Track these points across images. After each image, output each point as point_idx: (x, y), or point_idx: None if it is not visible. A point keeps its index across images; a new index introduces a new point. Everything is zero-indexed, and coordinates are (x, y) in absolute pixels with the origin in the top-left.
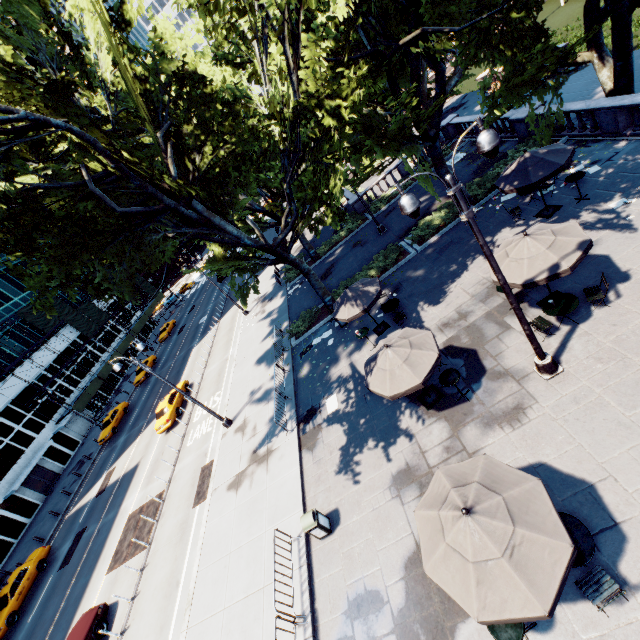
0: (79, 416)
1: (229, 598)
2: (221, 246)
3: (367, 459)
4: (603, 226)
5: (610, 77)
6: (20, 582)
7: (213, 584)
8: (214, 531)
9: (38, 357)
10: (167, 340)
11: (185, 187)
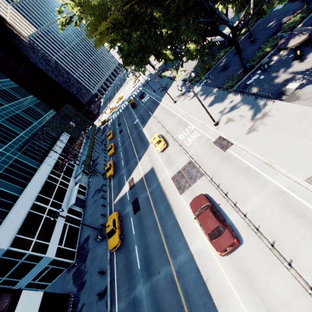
0: (81, 176)
1: (301, 147)
2: (195, 43)
3: None
4: None
5: None
6: (115, 224)
7: (281, 152)
8: (256, 145)
9: (55, 149)
10: (113, 138)
11: None
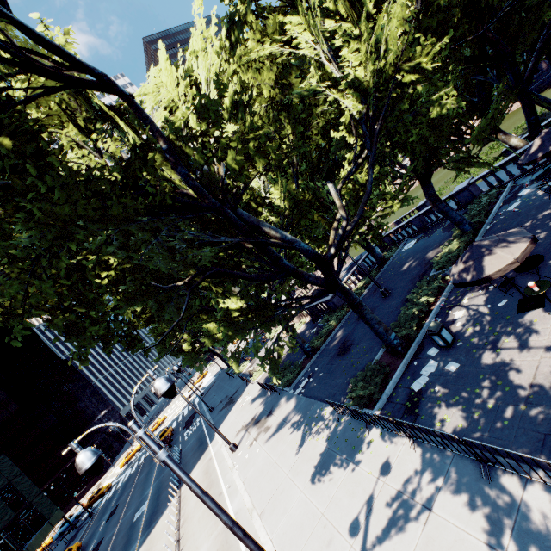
0: None
1: None
2: (240, 298)
3: None
4: None
5: (519, 141)
6: None
7: None
8: None
9: None
10: None
11: (253, 157)
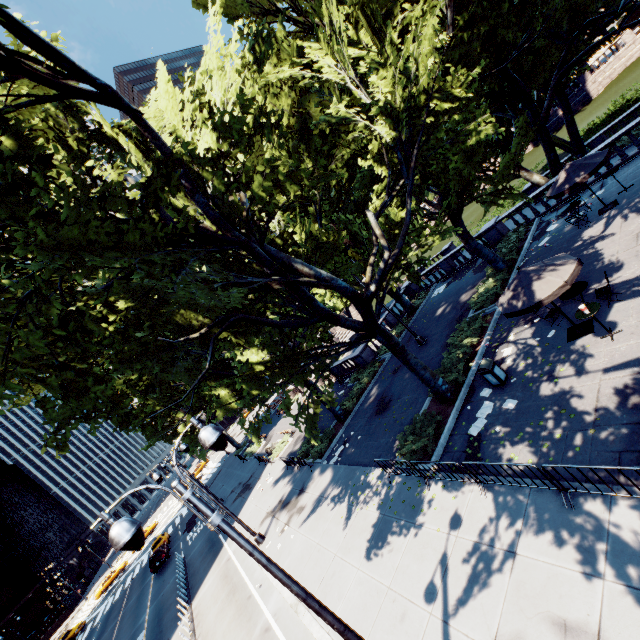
0: None
1: None
2: (267, 351)
3: None
4: None
5: (541, 178)
6: None
7: None
8: None
9: None
10: None
11: (284, 184)
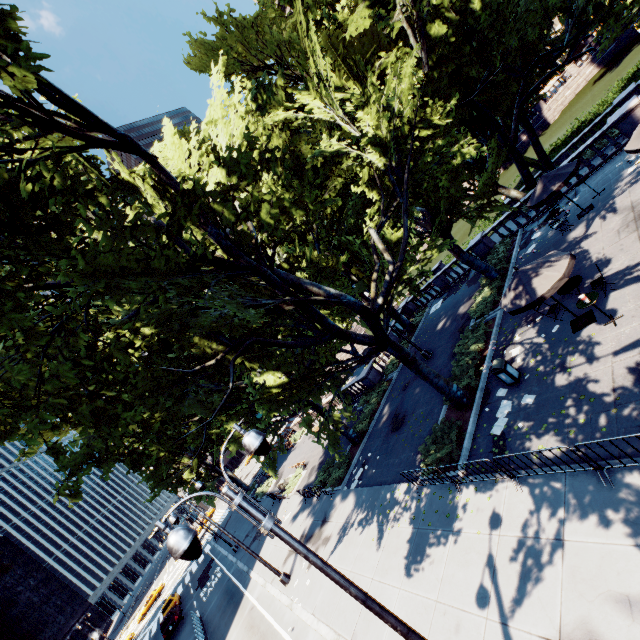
0: None
1: None
2: (281, 373)
3: None
4: None
5: (518, 193)
6: None
7: None
8: None
9: None
10: None
11: (290, 210)
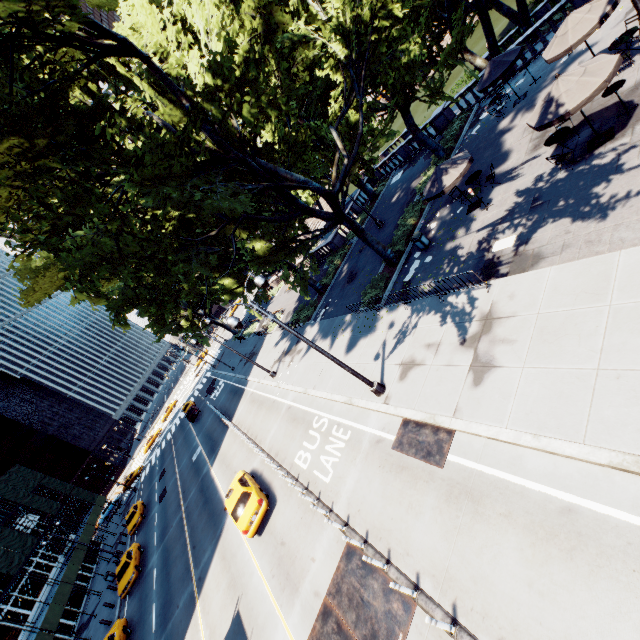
0: None
1: None
2: (264, 241)
3: (616, 186)
4: (572, 62)
5: (483, 62)
6: None
7: (636, 402)
8: (529, 407)
9: None
10: (142, 524)
11: (267, 109)
